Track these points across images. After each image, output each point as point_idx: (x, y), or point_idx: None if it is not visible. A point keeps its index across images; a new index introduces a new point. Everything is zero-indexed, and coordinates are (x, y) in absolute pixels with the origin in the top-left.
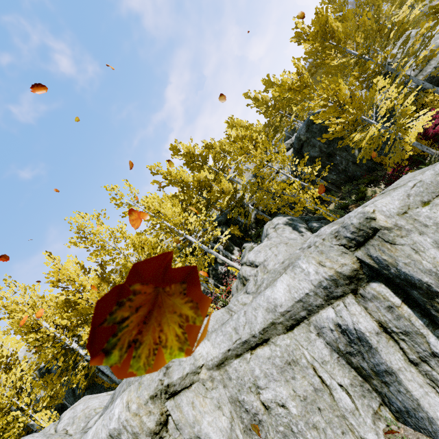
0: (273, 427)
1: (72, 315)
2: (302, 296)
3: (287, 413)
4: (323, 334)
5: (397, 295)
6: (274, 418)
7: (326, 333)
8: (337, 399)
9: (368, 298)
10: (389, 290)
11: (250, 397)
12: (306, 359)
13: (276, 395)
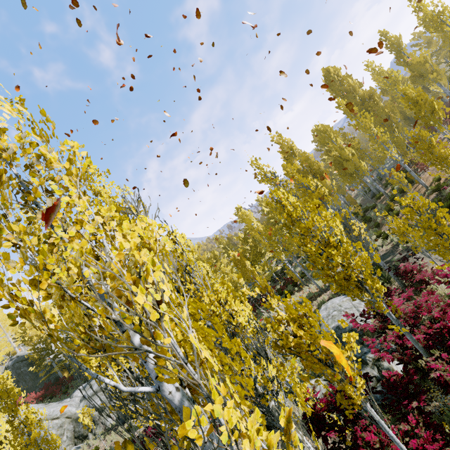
0: None
1: None
2: None
3: None
4: None
5: None
6: None
7: None
8: None
9: None
10: None
11: None
12: None
13: None
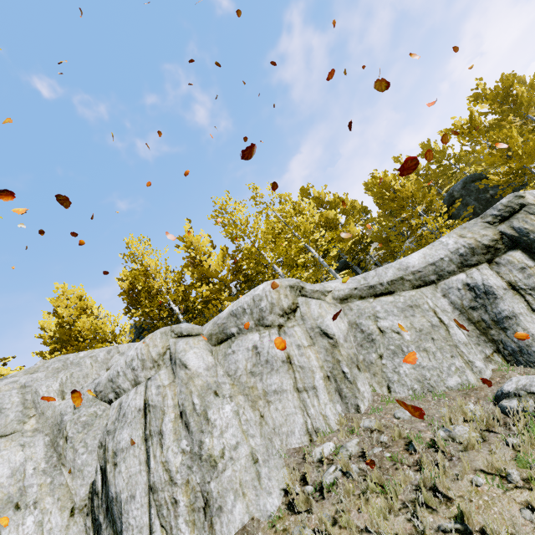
0: (384, 345)
1: (196, 271)
2: (437, 260)
3: (401, 338)
4: (449, 294)
5: (532, 260)
6: (387, 339)
7: (453, 292)
8: (452, 334)
9: (502, 263)
10: (525, 255)
11: (367, 322)
12: (429, 305)
13: (393, 325)
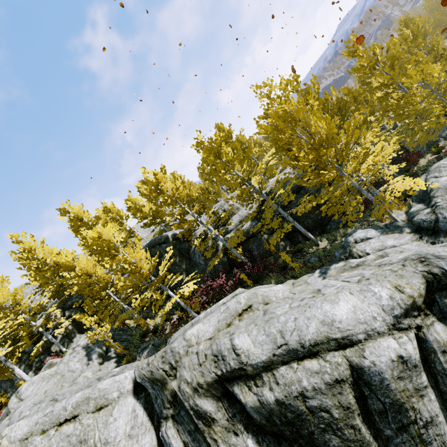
0: None
1: None
2: None
3: None
4: None
5: None
6: None
7: None
8: None
9: None
10: None
11: None
12: None
13: None
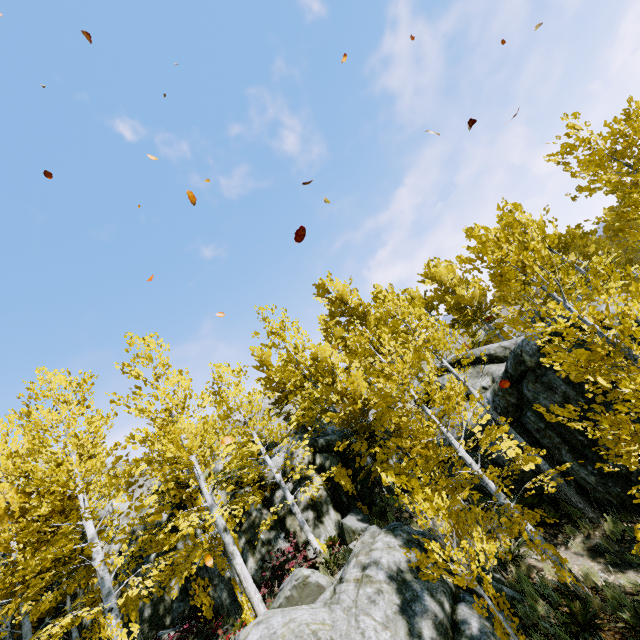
0: None
1: None
2: None
3: None
4: None
5: None
6: None
7: None
8: None
9: None
10: None
11: None
12: None
13: None
